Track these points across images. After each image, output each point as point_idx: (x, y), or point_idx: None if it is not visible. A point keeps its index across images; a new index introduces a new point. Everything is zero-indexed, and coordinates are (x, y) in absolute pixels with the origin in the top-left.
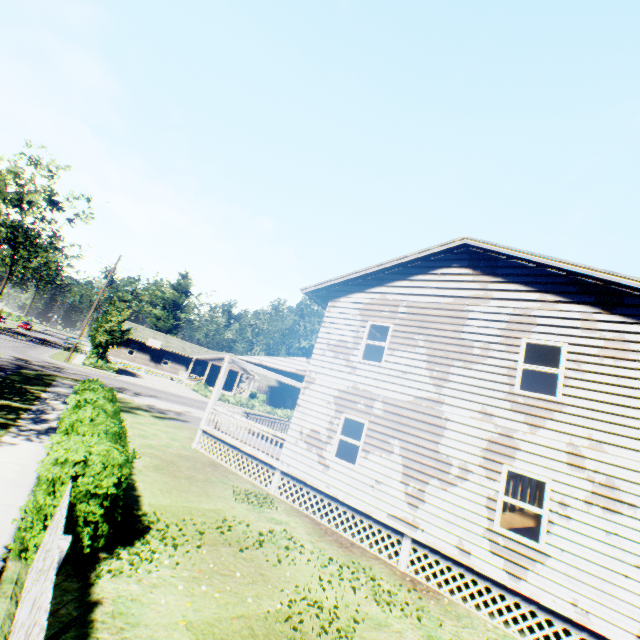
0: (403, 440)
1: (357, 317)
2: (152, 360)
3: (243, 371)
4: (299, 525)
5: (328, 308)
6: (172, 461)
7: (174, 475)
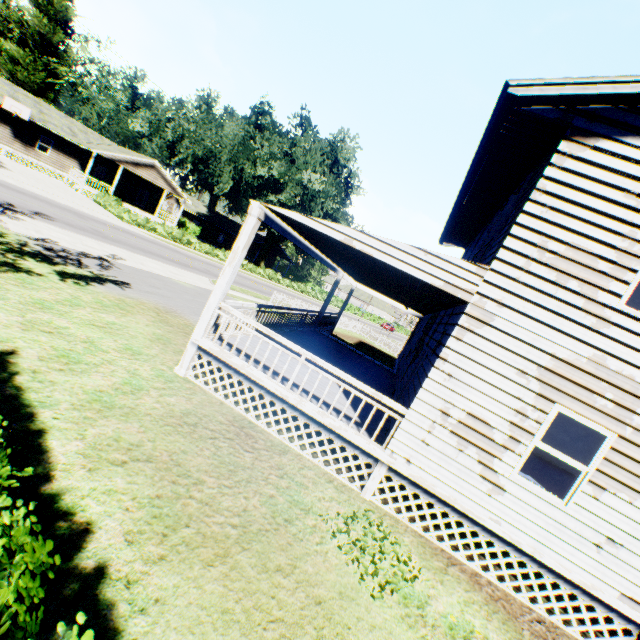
0: None
1: (639, 203)
2: (16, 138)
3: (170, 190)
4: (480, 618)
5: (558, 157)
6: (174, 461)
7: (214, 545)
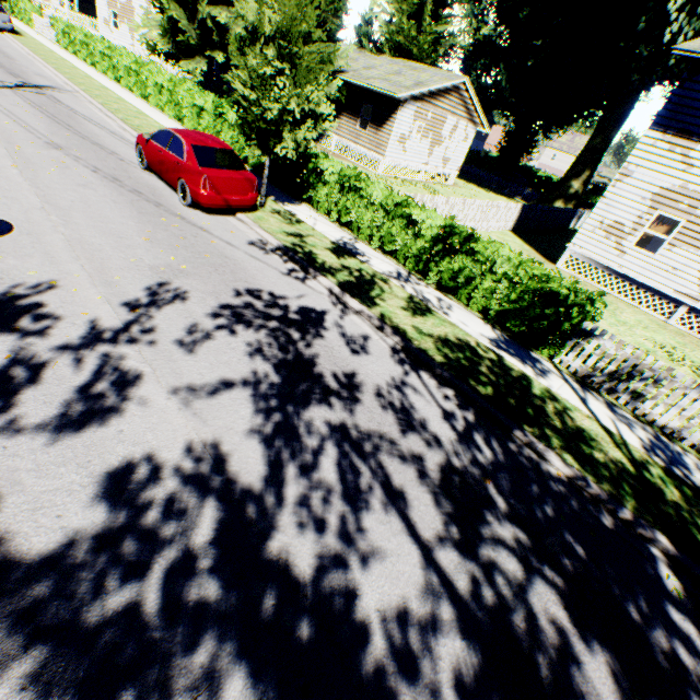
0: (128, 19)
1: None
2: None
3: None
4: None
5: None
6: None
7: None
